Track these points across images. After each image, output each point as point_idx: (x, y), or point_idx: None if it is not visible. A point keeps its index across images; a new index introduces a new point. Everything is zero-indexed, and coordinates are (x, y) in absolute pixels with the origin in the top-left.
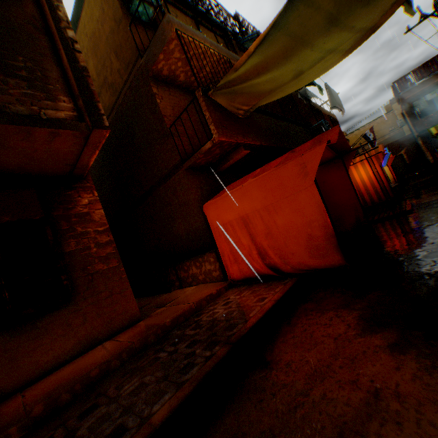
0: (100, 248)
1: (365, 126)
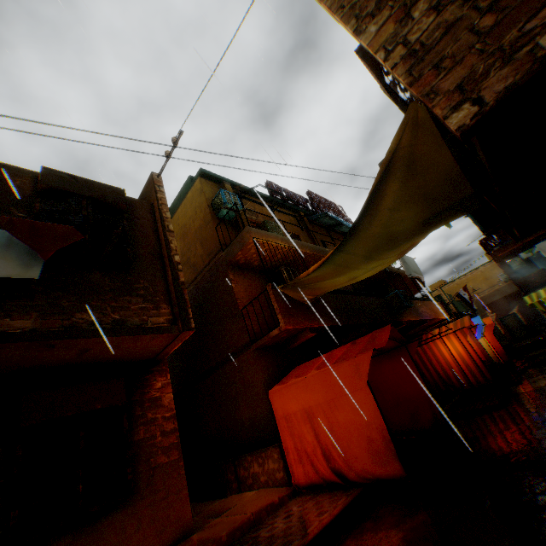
0: (165, 437)
1: (467, 275)
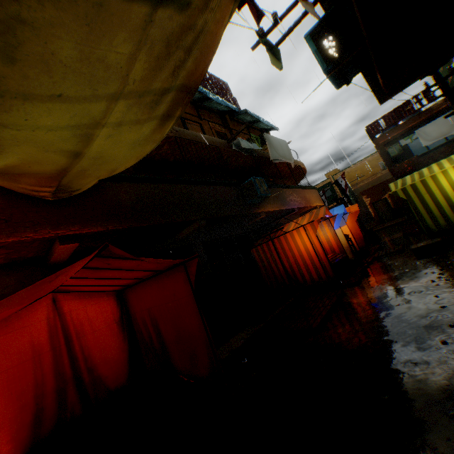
0: None
1: (357, 164)
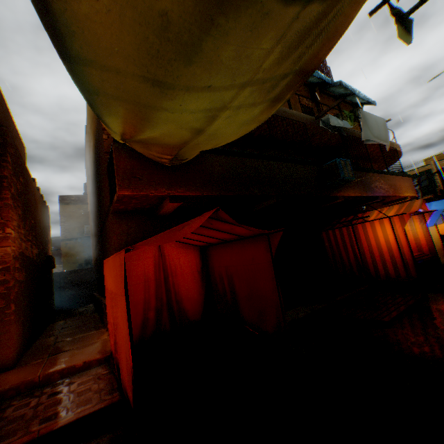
0: None
1: None
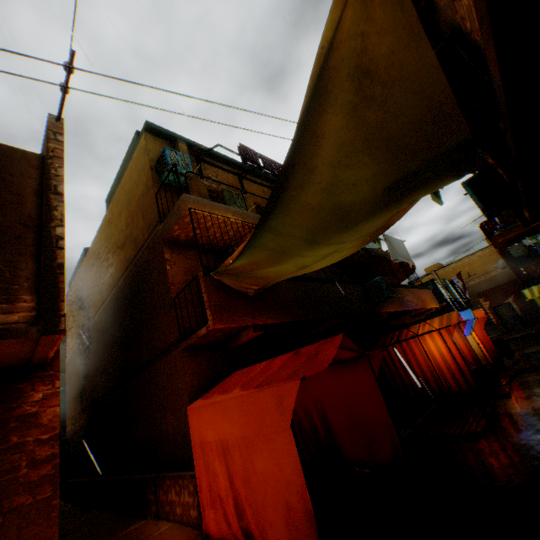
0: (35, 467)
1: (464, 259)
